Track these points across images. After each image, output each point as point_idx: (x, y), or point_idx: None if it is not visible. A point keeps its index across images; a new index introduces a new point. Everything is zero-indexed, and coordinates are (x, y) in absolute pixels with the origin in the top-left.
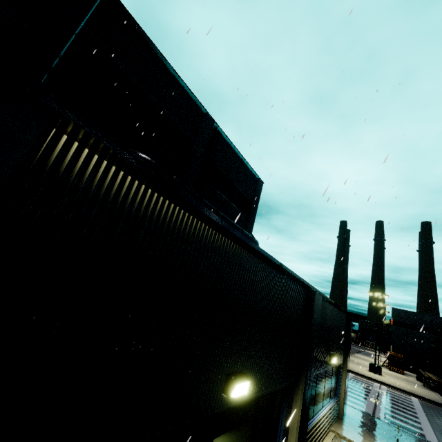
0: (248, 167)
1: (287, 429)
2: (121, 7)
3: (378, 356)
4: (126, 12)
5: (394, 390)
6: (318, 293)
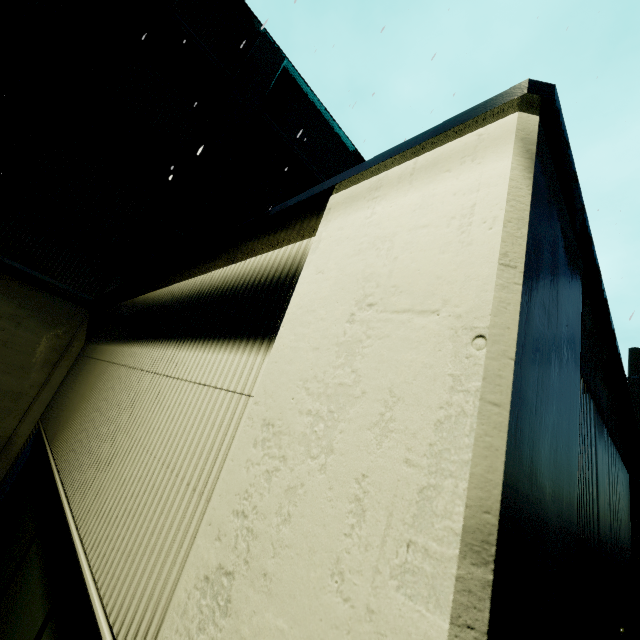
0: None
1: None
2: (299, 79)
3: None
4: (304, 85)
5: None
6: None
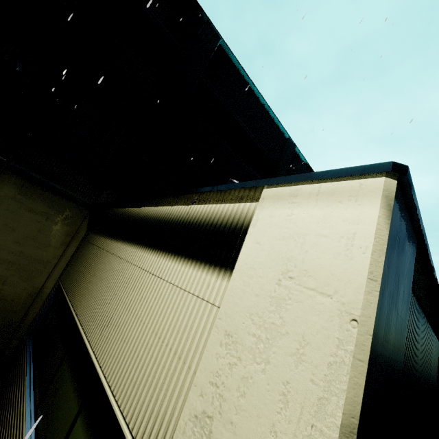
0: None
1: None
2: (229, 53)
3: None
4: (233, 57)
5: None
6: None
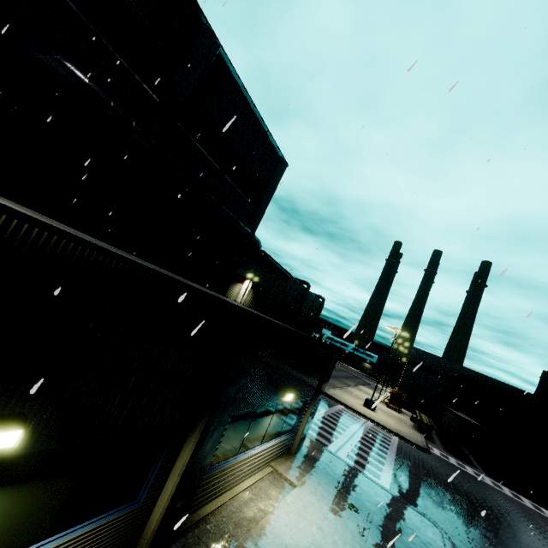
0: (268, 136)
1: (167, 472)
2: None
3: (380, 392)
4: None
5: (379, 428)
6: (260, 318)
